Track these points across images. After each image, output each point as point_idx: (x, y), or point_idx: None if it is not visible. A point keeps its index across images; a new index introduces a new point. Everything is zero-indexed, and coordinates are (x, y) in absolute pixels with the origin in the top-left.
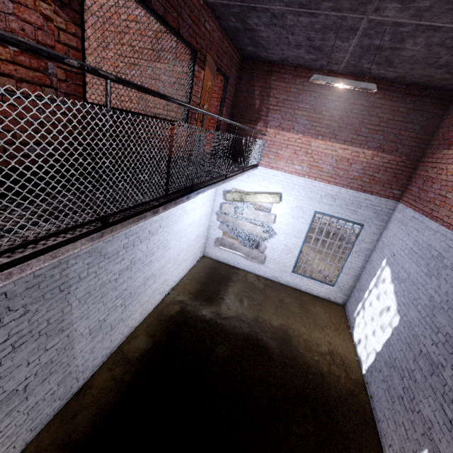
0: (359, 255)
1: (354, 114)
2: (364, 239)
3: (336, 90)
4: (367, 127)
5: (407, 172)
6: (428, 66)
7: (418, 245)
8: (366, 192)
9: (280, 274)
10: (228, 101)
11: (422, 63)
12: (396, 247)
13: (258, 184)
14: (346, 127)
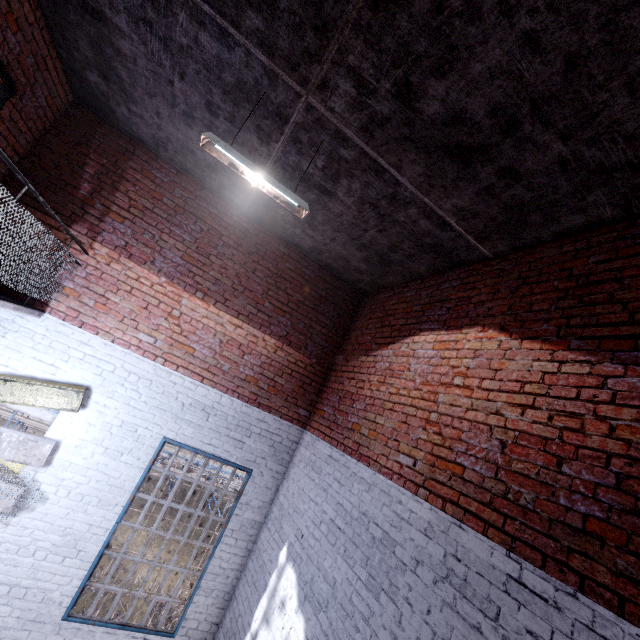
0: (239, 539)
1: (258, 277)
2: (251, 501)
3: (236, 234)
4: (273, 303)
5: (317, 382)
6: (350, 241)
7: (345, 514)
8: (262, 408)
9: (21, 634)
10: (1, 140)
11: (346, 233)
12: (306, 517)
13: (30, 355)
14: (244, 291)
